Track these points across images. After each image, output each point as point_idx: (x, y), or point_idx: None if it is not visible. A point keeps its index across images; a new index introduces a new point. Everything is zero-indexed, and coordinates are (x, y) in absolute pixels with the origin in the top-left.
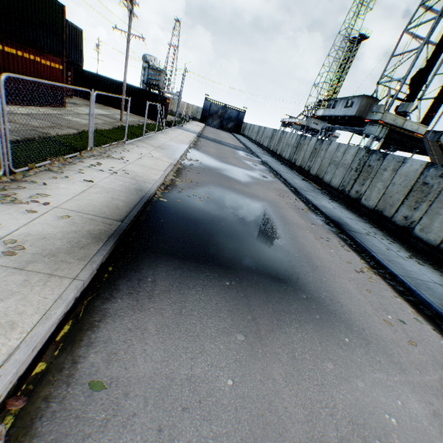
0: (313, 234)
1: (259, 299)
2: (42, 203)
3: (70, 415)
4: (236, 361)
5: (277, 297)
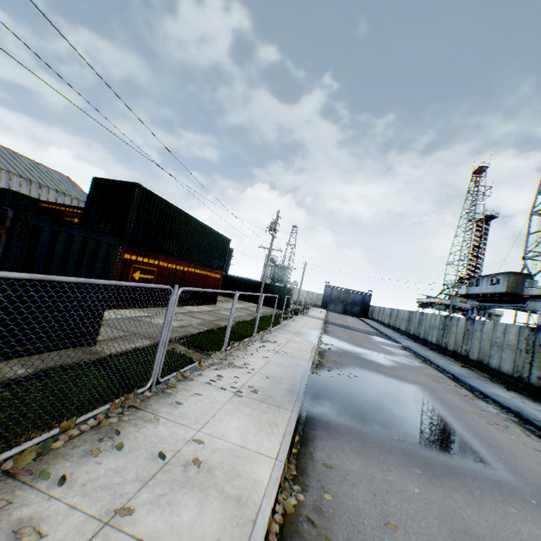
0: (484, 419)
1: (429, 453)
2: (248, 369)
3: (321, 472)
4: (418, 481)
5: (448, 456)
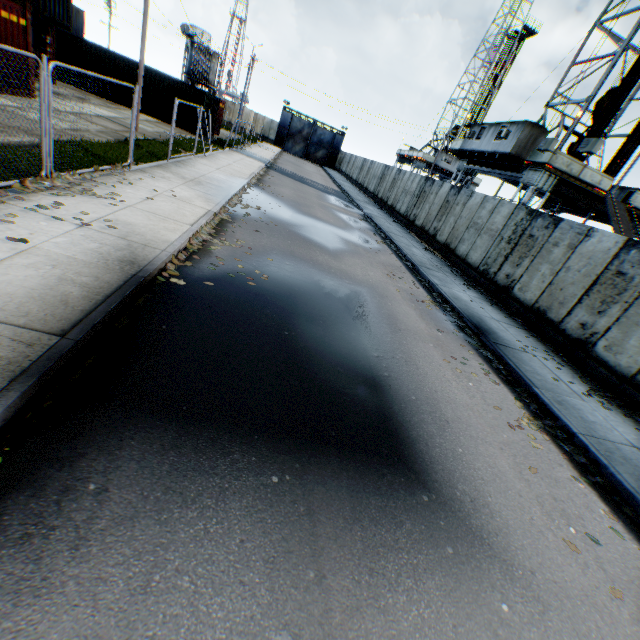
0: (441, 351)
1: (336, 515)
2: None
3: None
4: None
5: (374, 507)
